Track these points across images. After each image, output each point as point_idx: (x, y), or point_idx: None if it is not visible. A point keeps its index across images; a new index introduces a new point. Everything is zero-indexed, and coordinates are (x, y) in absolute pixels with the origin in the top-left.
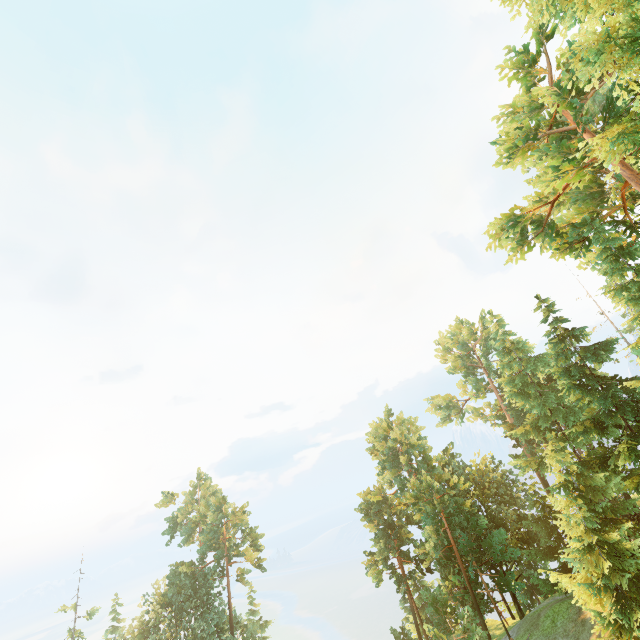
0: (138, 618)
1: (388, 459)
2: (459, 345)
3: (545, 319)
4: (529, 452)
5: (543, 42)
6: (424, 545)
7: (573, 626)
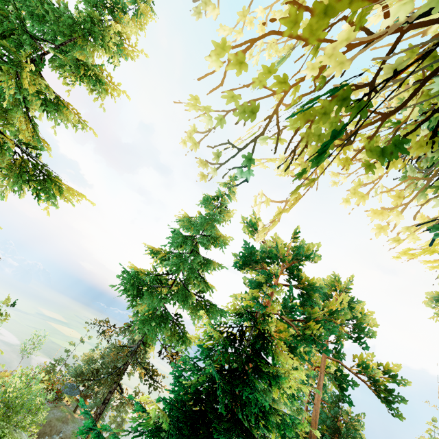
0: (91, 352)
1: None
2: None
3: None
4: None
5: (253, 230)
6: None
7: None
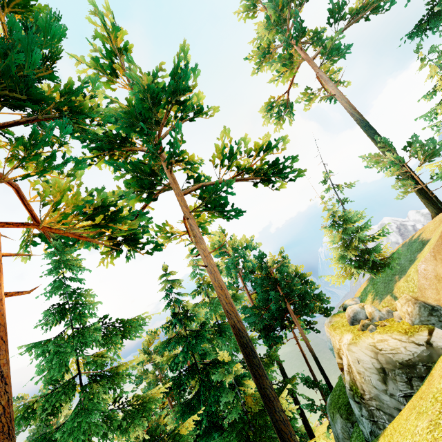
0: None
1: (142, 374)
2: (216, 254)
3: (166, 296)
4: (268, 343)
5: None
6: None
7: None
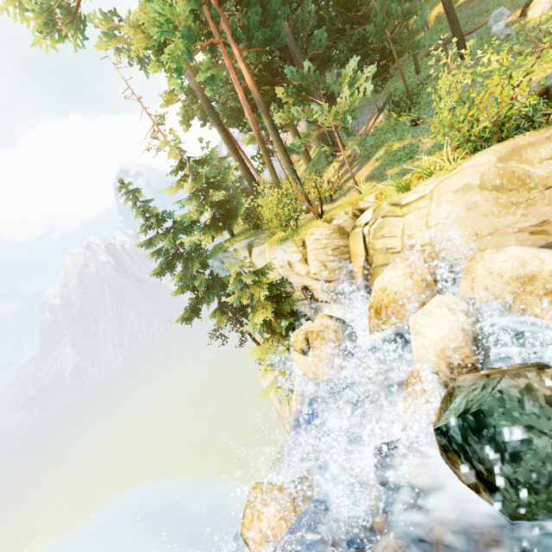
0: None
1: None
2: None
3: None
4: None
5: None
6: None
7: None
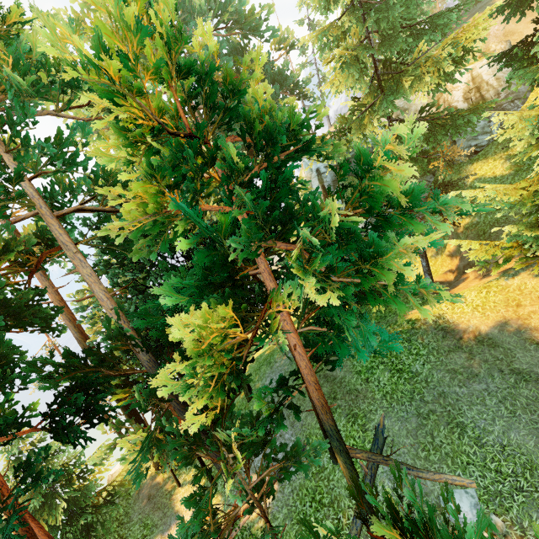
0: None
1: None
2: None
3: None
4: None
5: None
6: (219, 323)
7: (468, 357)
